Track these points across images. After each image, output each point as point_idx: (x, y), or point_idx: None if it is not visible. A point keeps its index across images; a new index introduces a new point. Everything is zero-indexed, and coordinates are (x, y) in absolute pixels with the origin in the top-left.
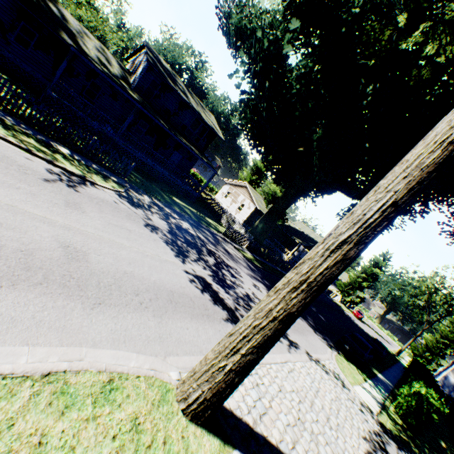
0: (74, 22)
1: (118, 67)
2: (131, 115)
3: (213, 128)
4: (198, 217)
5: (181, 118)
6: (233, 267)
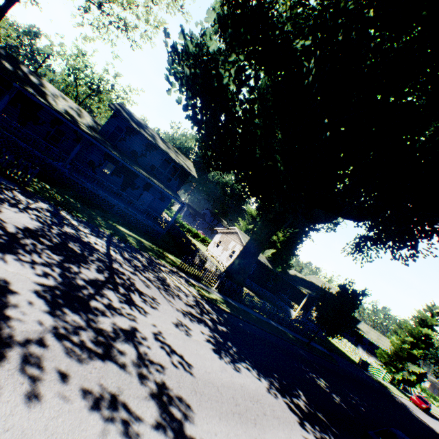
0: (55, 90)
1: (91, 122)
2: (78, 144)
3: (182, 165)
4: (146, 247)
5: (149, 158)
6: (149, 295)
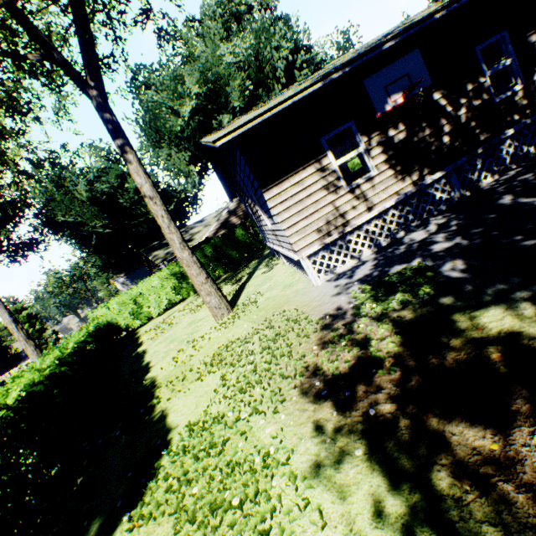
0: None
1: None
2: None
3: None
4: None
5: None
6: None
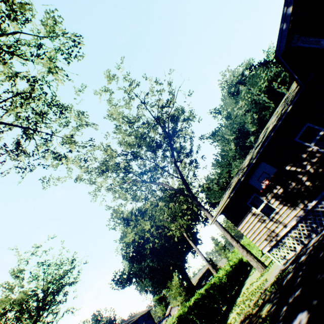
0: None
1: None
2: None
3: (148, 310)
4: None
5: None
6: None
